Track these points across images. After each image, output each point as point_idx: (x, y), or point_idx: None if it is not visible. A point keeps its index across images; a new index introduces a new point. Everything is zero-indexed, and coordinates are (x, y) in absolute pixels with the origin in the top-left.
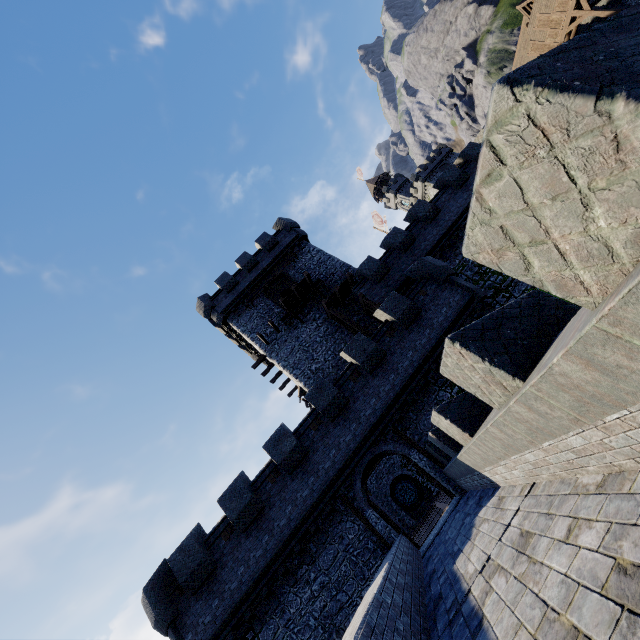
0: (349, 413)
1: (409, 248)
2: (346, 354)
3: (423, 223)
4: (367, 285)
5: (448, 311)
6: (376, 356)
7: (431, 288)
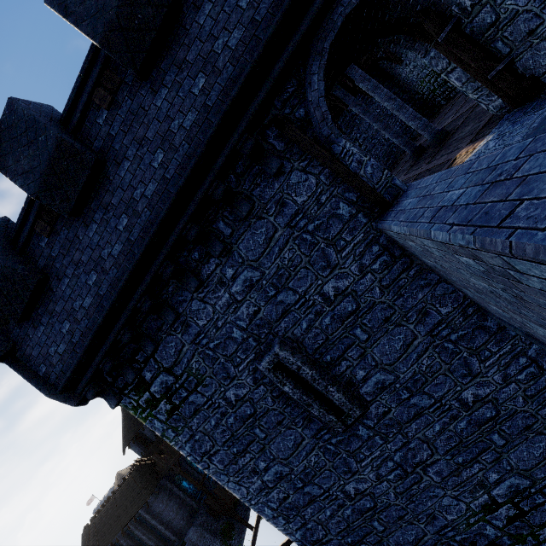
0: None
1: None
2: None
3: None
4: None
5: None
6: None
7: None
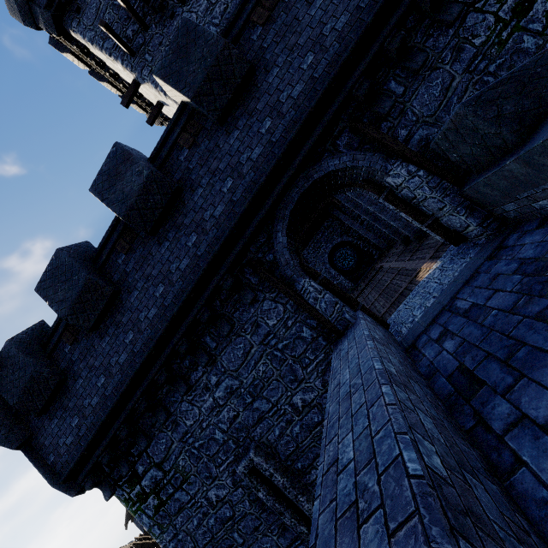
0: (255, 99)
1: None
2: None
3: None
4: None
5: None
6: None
7: None
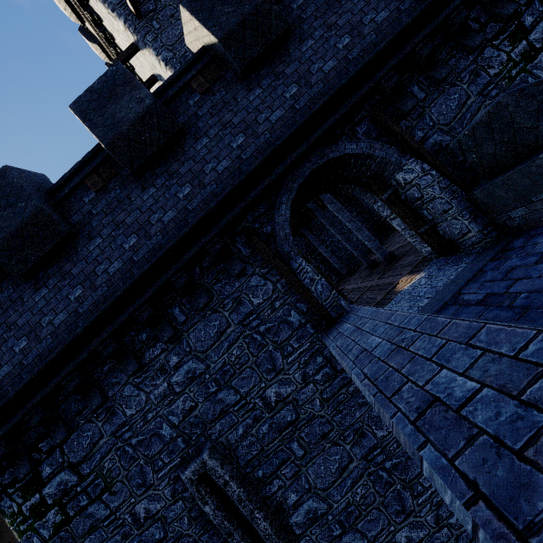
0: (285, 63)
1: None
2: None
3: None
4: None
5: None
6: None
7: None
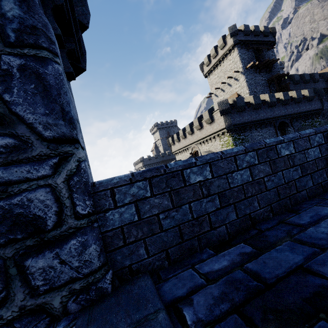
0: (286, 107)
1: (305, 83)
2: (295, 92)
3: (312, 81)
4: (291, 82)
5: (316, 106)
6: (300, 100)
7: (316, 98)
